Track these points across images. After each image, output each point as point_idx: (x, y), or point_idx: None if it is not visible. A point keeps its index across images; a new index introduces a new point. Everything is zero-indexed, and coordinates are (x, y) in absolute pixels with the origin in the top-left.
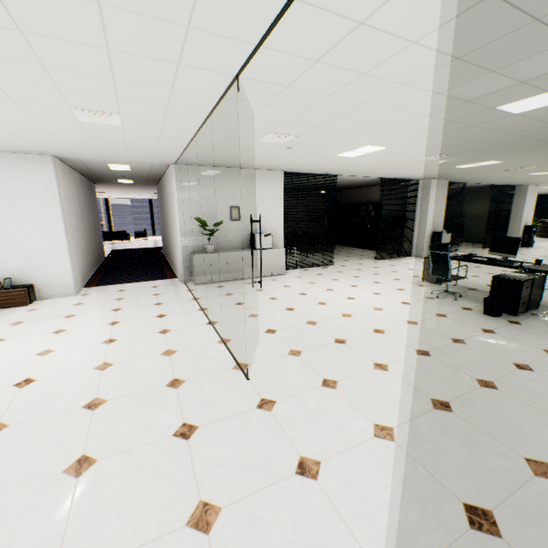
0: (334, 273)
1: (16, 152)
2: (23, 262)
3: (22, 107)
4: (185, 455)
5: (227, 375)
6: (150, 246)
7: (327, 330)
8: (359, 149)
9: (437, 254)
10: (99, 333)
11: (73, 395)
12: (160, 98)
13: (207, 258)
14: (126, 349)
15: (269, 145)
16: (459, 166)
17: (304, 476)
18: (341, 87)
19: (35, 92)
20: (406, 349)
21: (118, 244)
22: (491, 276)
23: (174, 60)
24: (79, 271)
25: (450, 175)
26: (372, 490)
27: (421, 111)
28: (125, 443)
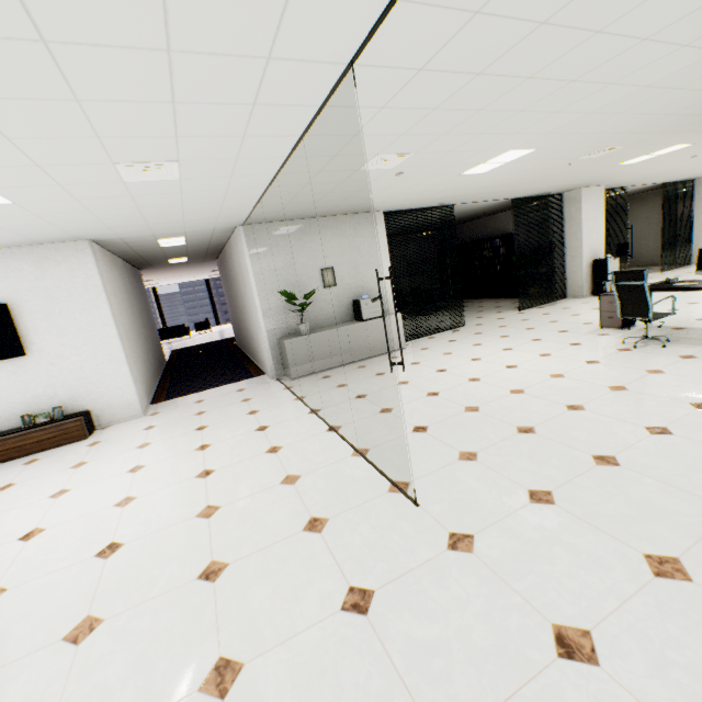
0: (471, 336)
1: (44, 243)
2: (73, 383)
3: (50, 174)
4: (371, 641)
5: (384, 503)
6: (217, 338)
7: (499, 417)
8: (494, 159)
9: (627, 287)
10: (188, 464)
11: (179, 560)
12: (235, 125)
13: (303, 342)
14: (231, 483)
15: (372, 174)
16: (627, 162)
17: (575, 660)
18: (499, 56)
19: (66, 147)
20: (630, 429)
21: (177, 342)
22: (696, 307)
23: (262, 52)
24: (142, 384)
25: (609, 178)
26: (701, 675)
27: (607, 77)
28: (275, 631)
